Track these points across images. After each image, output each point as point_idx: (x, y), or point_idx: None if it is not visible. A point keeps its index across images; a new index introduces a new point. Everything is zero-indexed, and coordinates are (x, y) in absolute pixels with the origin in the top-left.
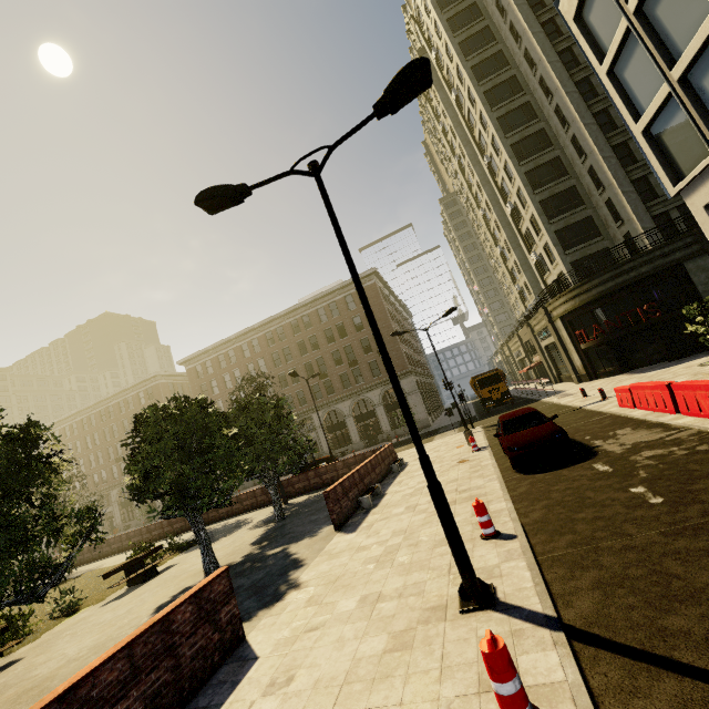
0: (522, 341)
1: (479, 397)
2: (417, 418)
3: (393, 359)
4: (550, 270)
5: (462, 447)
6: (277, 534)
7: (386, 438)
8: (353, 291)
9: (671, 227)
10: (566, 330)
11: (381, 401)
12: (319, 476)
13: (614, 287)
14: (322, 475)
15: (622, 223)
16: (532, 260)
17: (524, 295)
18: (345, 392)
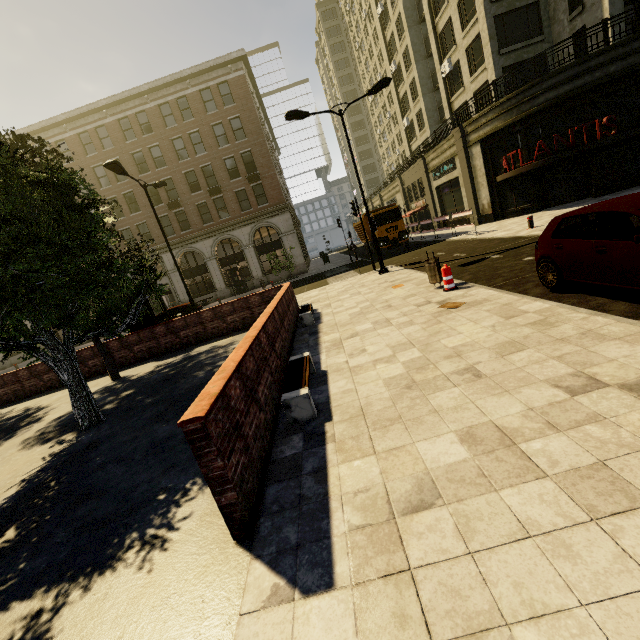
0: (403, 186)
1: (369, 238)
2: (293, 262)
3: (267, 189)
4: (464, 86)
5: (402, 286)
6: (59, 490)
7: (256, 284)
8: (213, 84)
9: (635, 25)
10: (483, 158)
11: (251, 242)
12: (174, 333)
13: (570, 92)
14: (179, 332)
15: (580, 10)
16: (442, 73)
17: (411, 132)
18: (204, 228)
